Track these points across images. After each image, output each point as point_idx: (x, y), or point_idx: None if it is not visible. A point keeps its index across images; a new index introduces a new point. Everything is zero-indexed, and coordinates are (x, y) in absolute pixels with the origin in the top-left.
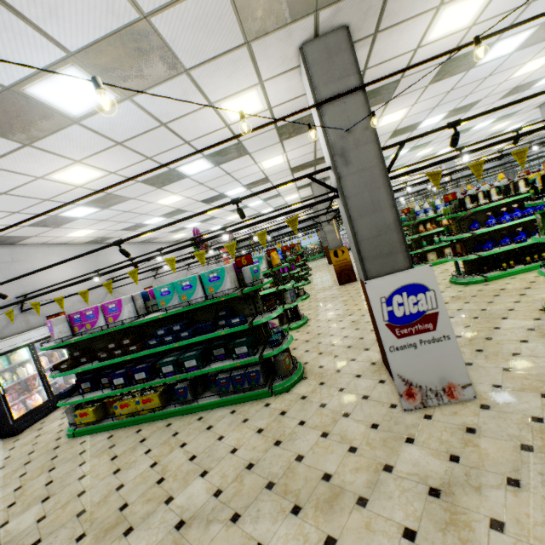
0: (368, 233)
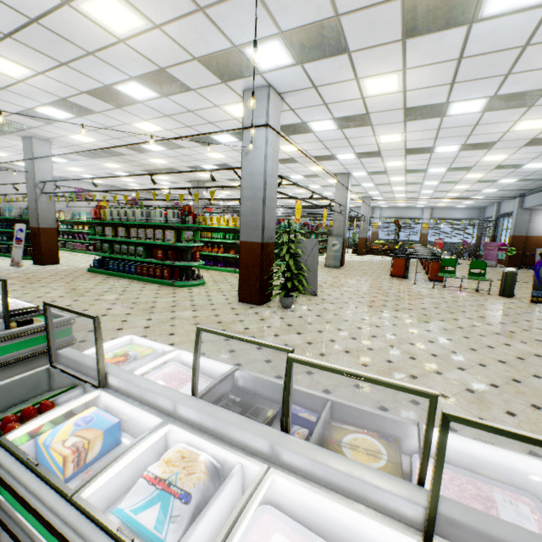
0: (31, 210)
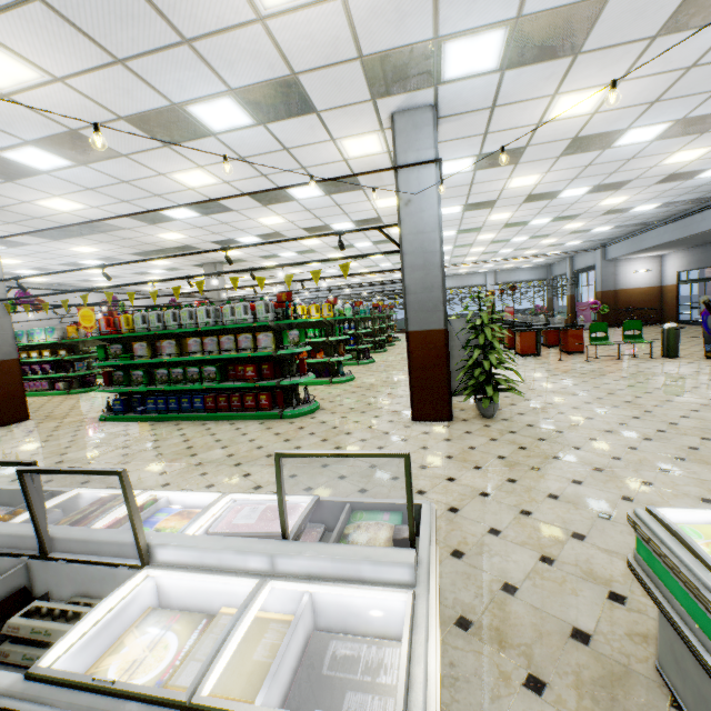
0: None
